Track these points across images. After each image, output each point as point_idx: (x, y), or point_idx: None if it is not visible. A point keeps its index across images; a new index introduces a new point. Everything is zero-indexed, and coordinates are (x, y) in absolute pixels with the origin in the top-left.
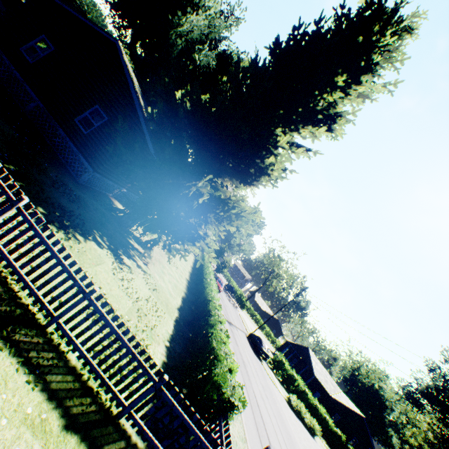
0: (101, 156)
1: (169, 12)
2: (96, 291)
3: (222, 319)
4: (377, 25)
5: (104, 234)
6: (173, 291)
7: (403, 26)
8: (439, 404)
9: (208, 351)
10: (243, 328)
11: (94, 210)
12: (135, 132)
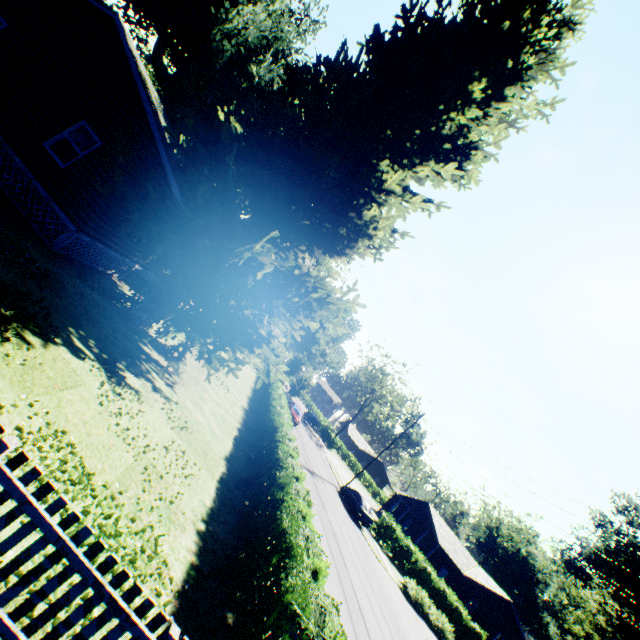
0: (90, 205)
1: (212, 6)
2: (7, 447)
3: (299, 473)
4: (529, 9)
5: (92, 335)
6: (219, 429)
7: (561, 20)
8: (612, 574)
9: (274, 536)
10: (332, 479)
11: (76, 294)
12: (149, 166)
